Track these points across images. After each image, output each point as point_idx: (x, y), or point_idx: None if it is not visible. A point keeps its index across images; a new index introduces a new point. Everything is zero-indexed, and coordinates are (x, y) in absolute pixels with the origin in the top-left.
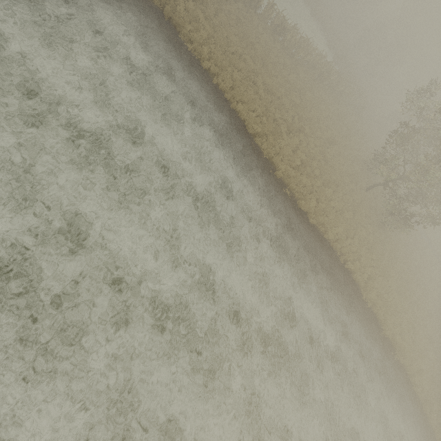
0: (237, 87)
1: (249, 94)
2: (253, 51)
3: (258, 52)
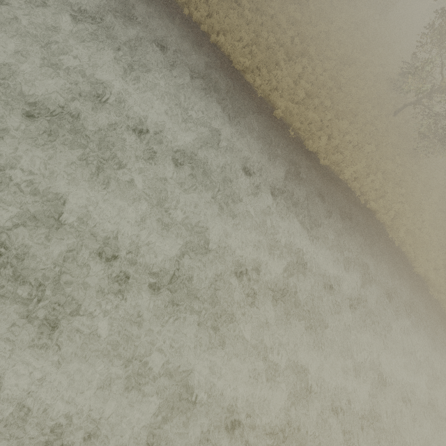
0: (215, 13)
1: (231, 20)
2: None
3: None
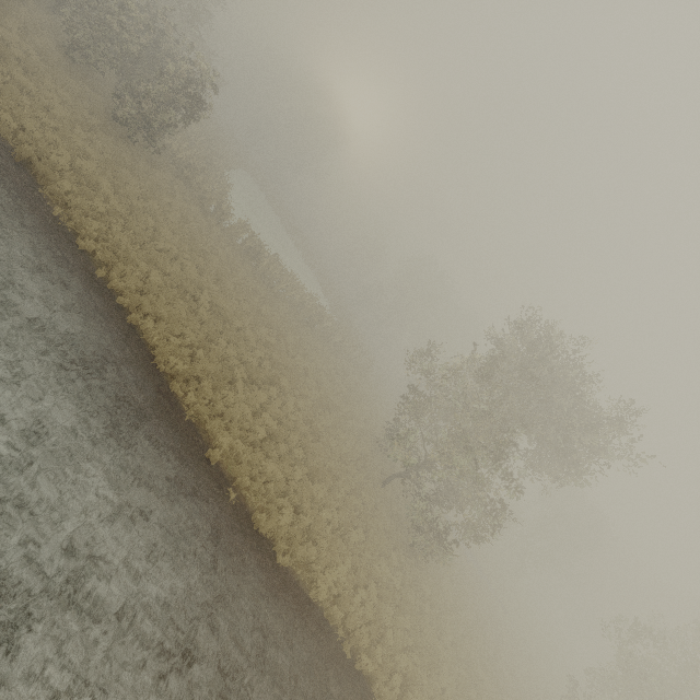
0: (153, 293)
1: (175, 309)
2: (202, 259)
3: (211, 263)
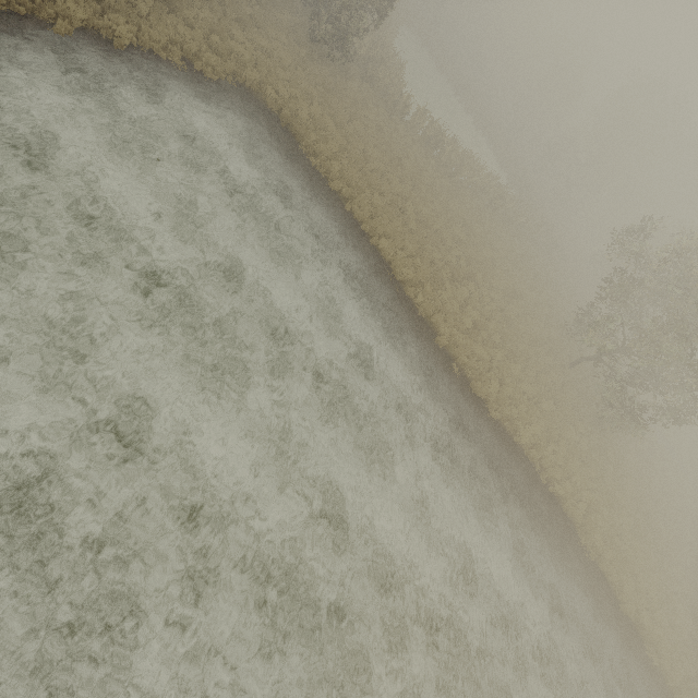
0: (379, 215)
1: (395, 226)
2: (399, 168)
3: (406, 169)
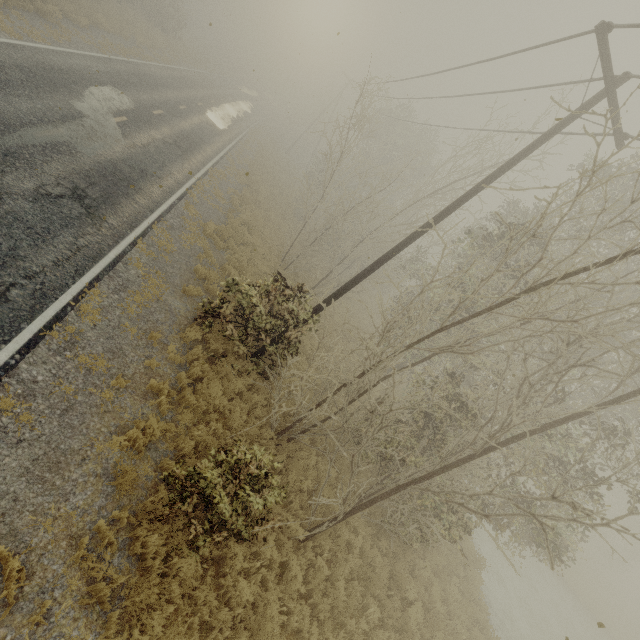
0: None
1: None
2: None
3: None
